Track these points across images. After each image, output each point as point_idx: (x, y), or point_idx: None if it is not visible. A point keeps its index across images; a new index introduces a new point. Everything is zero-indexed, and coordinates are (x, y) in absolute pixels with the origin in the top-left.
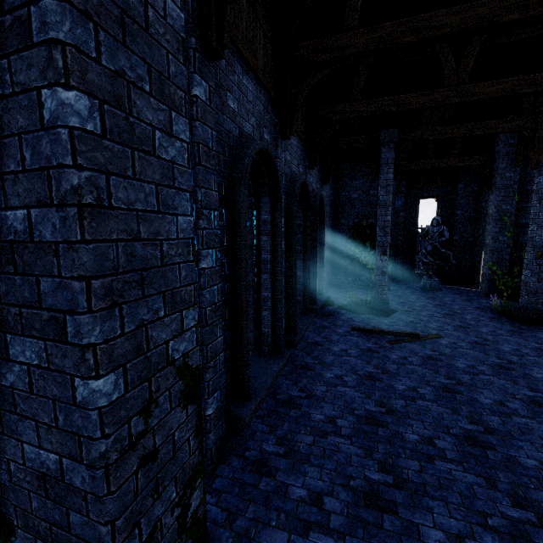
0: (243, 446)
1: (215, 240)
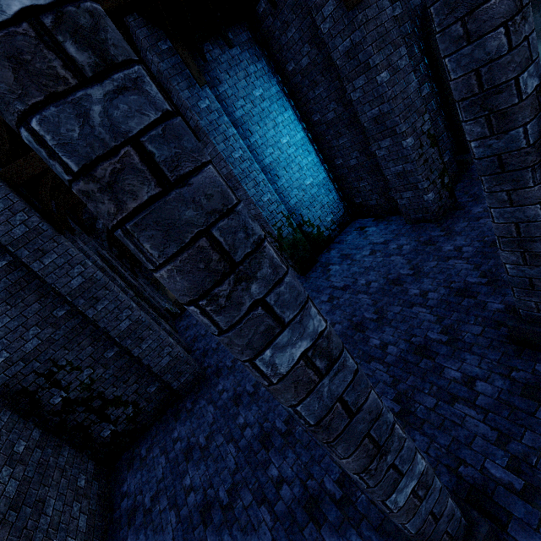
0: (470, 176)
1: (425, 79)
